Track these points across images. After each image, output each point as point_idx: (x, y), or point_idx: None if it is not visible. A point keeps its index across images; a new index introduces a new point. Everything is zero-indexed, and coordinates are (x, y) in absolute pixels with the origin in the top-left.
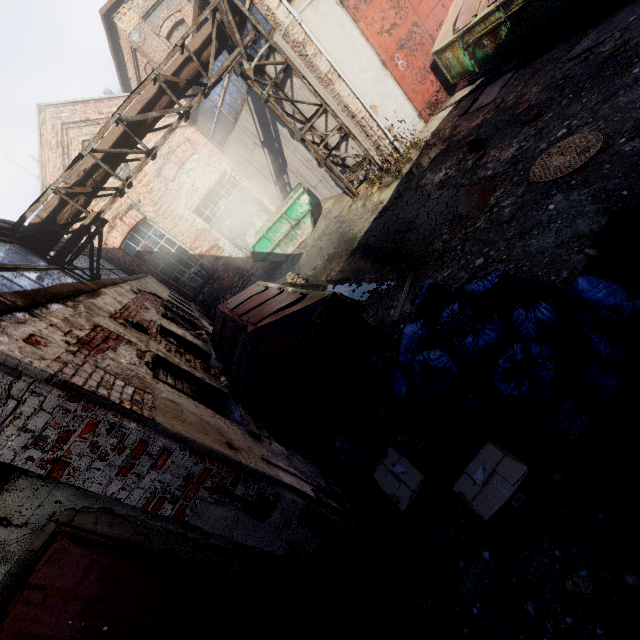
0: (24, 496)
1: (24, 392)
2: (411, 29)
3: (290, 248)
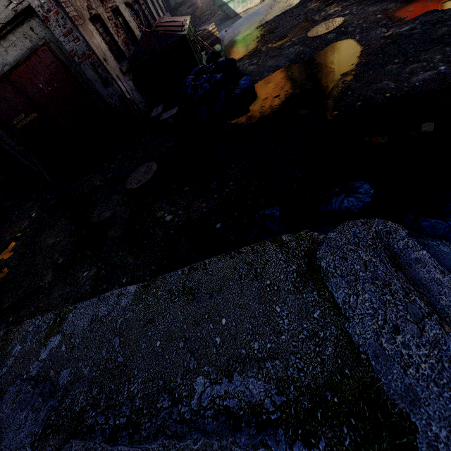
0: (37, 25)
1: None
2: None
3: (240, 8)
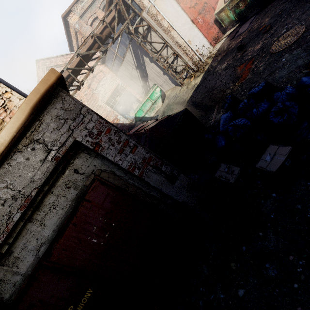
0: (83, 161)
1: (85, 112)
2: (204, 5)
3: (152, 114)
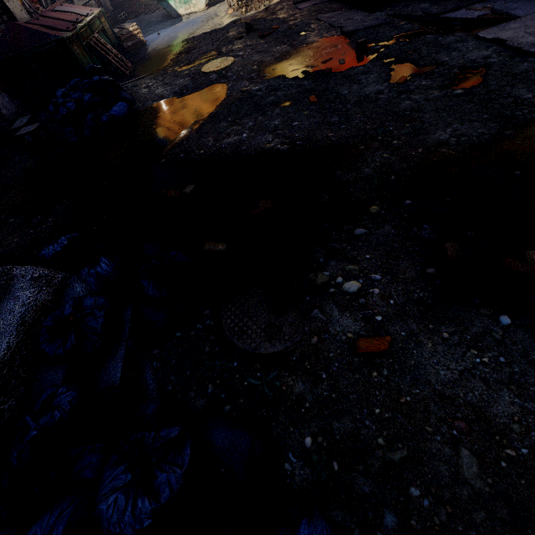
0: None
1: None
2: None
3: (182, 9)
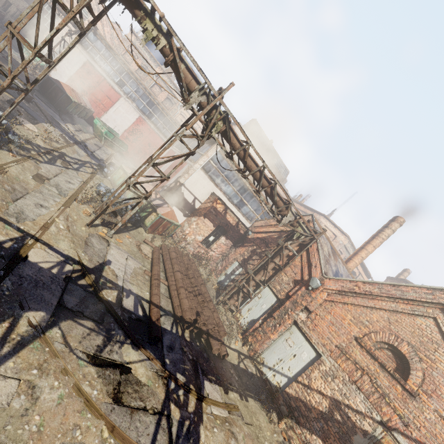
0: None
1: None
2: (85, 91)
3: (25, 55)
